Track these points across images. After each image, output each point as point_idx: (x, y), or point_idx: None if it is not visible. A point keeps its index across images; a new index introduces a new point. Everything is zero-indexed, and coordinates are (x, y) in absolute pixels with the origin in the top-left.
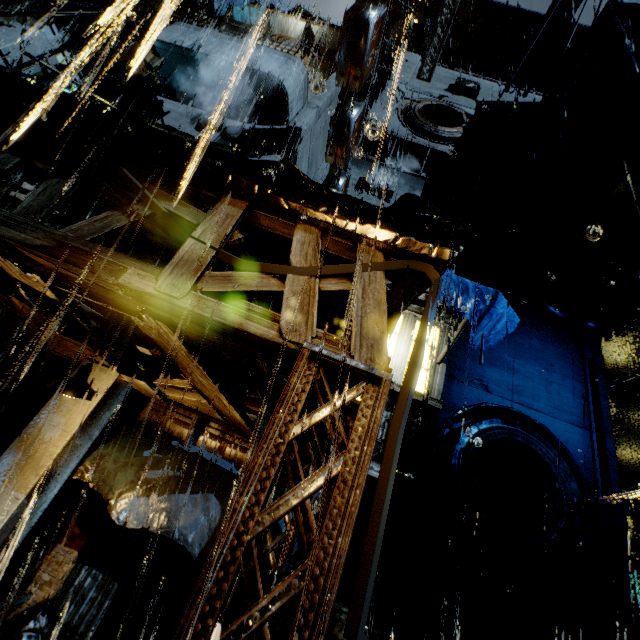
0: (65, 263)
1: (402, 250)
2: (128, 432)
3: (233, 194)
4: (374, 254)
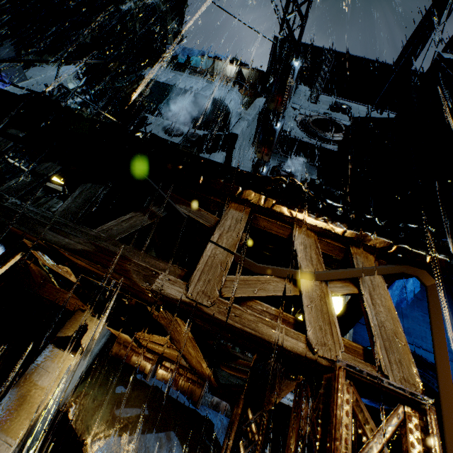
0: (103, 268)
1: (395, 256)
2: (102, 367)
3: (239, 201)
4: (367, 257)
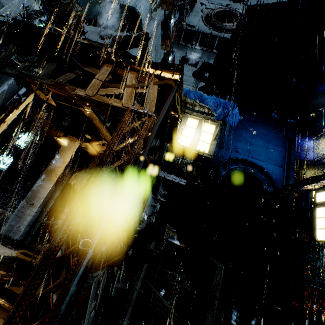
0: (58, 89)
1: (163, 77)
2: (86, 170)
3: (107, 63)
4: (155, 80)
